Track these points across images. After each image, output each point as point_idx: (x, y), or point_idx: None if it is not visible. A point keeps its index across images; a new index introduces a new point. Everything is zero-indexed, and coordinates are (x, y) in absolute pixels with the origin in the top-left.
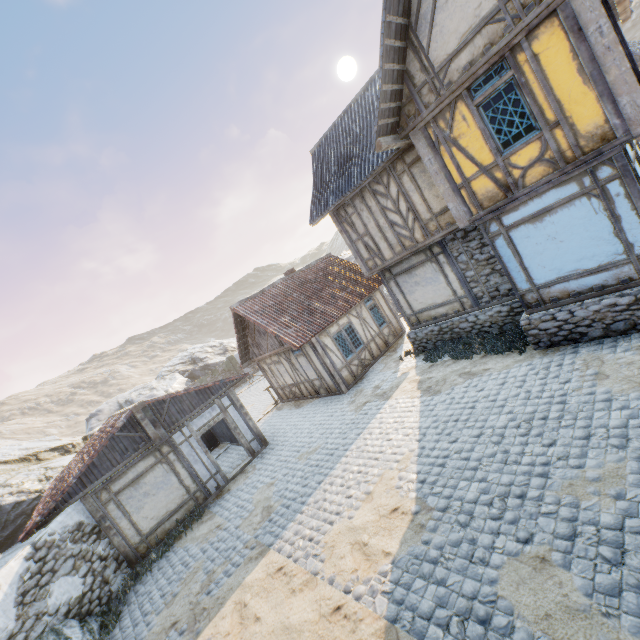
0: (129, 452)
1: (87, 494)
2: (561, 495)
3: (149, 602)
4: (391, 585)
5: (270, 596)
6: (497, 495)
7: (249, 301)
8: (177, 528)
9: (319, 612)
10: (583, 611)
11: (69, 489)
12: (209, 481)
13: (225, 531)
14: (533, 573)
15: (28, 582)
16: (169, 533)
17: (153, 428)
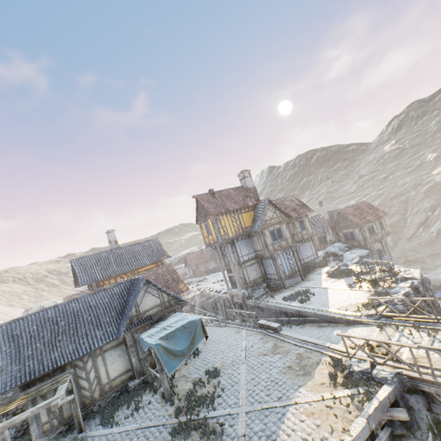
0: None
1: None
2: None
3: None
4: None
5: None
6: None
7: (71, 296)
8: None
9: None
10: None
11: None
12: None
13: None
14: None
15: None
16: None
17: None
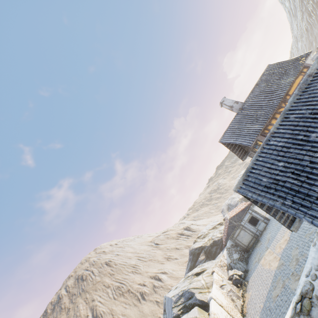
0: (233, 229)
1: (230, 238)
2: (304, 237)
3: (252, 259)
4: (281, 253)
5: (268, 256)
6: (298, 236)
7: None
8: (253, 244)
9: (273, 257)
10: (296, 254)
11: (226, 238)
12: (256, 232)
13: (262, 245)
14: (295, 250)
15: (228, 254)
16: (252, 245)
17: (235, 223)
